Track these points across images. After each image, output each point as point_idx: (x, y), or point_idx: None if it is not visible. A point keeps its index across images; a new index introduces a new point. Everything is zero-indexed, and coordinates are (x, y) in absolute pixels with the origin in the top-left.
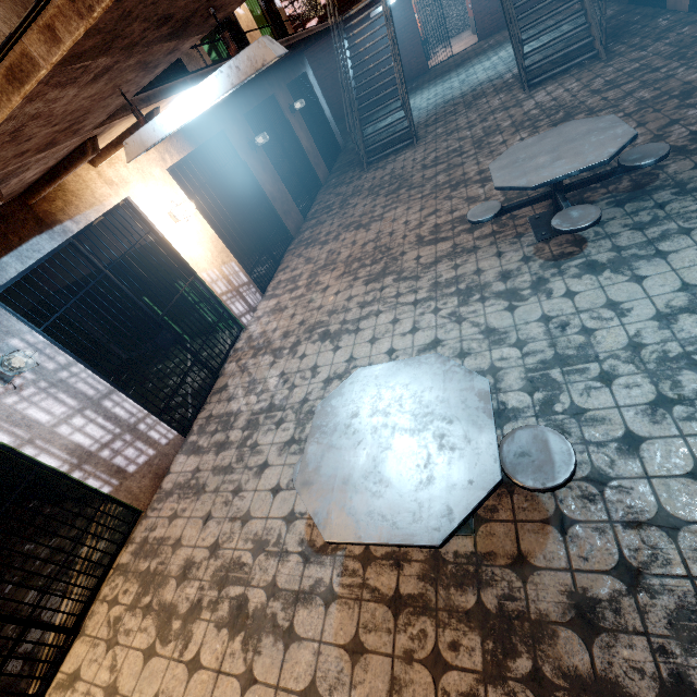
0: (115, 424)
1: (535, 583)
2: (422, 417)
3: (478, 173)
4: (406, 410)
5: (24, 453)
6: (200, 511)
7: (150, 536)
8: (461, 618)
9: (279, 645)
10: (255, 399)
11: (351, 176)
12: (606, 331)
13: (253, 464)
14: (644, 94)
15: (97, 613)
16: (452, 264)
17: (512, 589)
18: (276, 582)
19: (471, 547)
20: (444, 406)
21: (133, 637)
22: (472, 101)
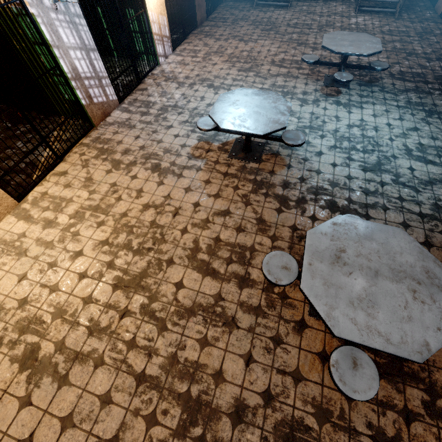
0: (93, 70)
1: (274, 177)
2: (265, 107)
3: (313, 43)
4: (259, 104)
5: (54, 52)
6: (133, 134)
7: (102, 137)
8: (248, 180)
9: (175, 177)
10: (166, 100)
11: (243, 7)
12: (330, 124)
13: (164, 124)
14: (398, 45)
15: (72, 156)
16: (284, 79)
17: (267, 177)
18: (175, 162)
19: (257, 166)
20: (274, 107)
21: (98, 166)
22: (328, 0)
